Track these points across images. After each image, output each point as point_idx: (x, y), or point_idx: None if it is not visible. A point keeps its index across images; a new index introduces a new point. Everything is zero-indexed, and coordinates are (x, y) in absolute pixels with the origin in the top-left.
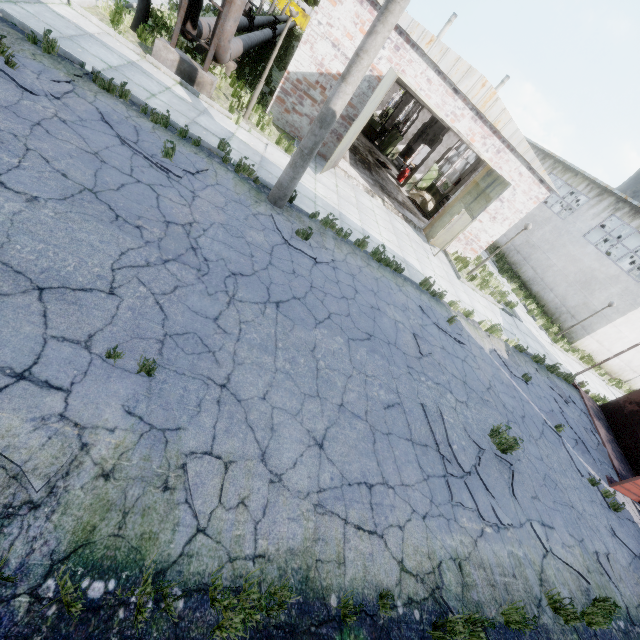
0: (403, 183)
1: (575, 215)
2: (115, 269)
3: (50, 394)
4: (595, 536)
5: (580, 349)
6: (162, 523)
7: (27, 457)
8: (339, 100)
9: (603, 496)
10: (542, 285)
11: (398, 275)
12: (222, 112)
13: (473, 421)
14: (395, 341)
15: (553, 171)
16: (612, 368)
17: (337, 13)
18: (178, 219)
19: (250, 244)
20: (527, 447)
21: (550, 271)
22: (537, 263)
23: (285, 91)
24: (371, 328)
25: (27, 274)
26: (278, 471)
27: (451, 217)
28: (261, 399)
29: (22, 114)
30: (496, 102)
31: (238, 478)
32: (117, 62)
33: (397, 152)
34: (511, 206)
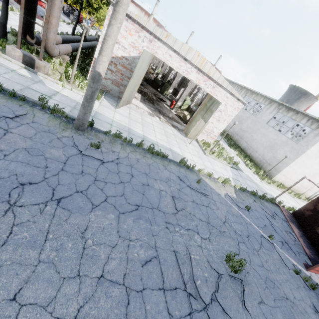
0: (172, 108)
1: (260, 114)
2: None
3: None
4: (305, 318)
5: (276, 181)
6: None
7: None
8: (100, 65)
9: (304, 281)
10: (251, 150)
11: (165, 159)
12: (53, 81)
13: (214, 252)
14: (158, 205)
15: (246, 94)
16: (294, 188)
17: None
18: None
19: (47, 159)
20: (252, 259)
21: (254, 142)
22: (247, 139)
23: None
24: (140, 200)
25: None
26: None
27: (195, 122)
28: (9, 301)
29: None
30: (207, 63)
31: None
32: None
33: (169, 93)
34: (226, 113)
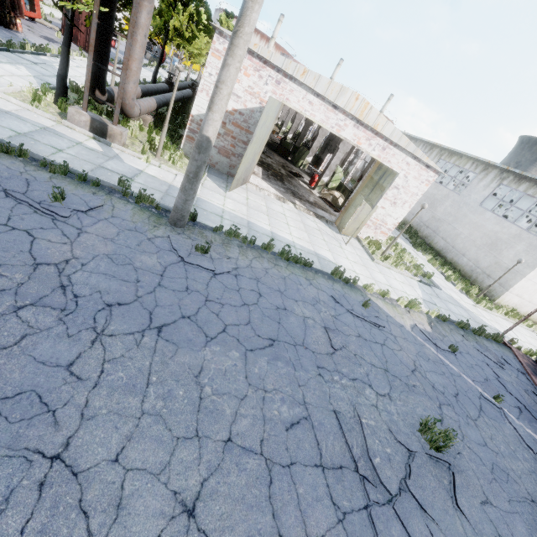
0: (314, 186)
1: (468, 189)
2: None
3: None
4: None
5: (503, 305)
6: None
7: None
8: (210, 127)
9: None
10: (454, 252)
11: (308, 269)
12: (133, 155)
13: (399, 416)
14: (303, 340)
15: (441, 157)
16: None
17: None
18: (52, 259)
19: (138, 269)
20: (466, 433)
21: (458, 239)
22: (446, 234)
23: (192, 130)
24: (275, 332)
25: None
26: None
27: (355, 208)
28: (111, 462)
29: None
30: (371, 110)
31: None
32: (28, 129)
33: (307, 163)
34: (407, 191)
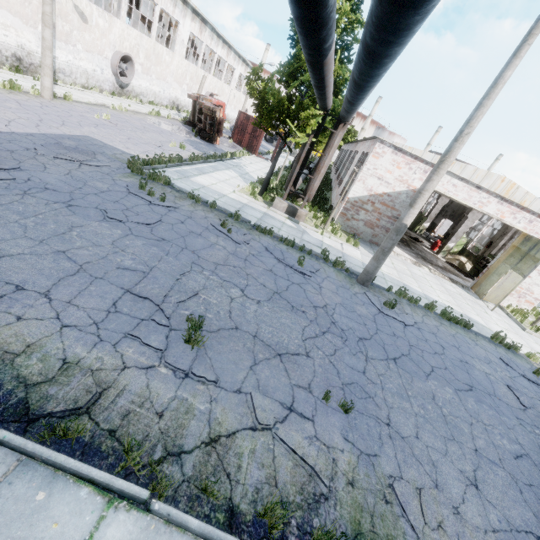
0: (437, 251)
1: None
2: (304, 340)
3: (306, 422)
4: None
5: None
6: (395, 529)
7: (314, 462)
8: (409, 218)
9: None
10: None
11: (468, 331)
12: (312, 229)
13: None
14: (494, 392)
15: None
16: None
17: (380, 162)
18: (318, 304)
19: (360, 316)
20: None
21: None
22: None
23: (346, 208)
24: (468, 379)
25: (271, 346)
26: (453, 503)
27: (498, 276)
28: (416, 438)
29: (239, 256)
30: (517, 189)
31: (429, 503)
32: (260, 215)
33: (424, 228)
34: None
